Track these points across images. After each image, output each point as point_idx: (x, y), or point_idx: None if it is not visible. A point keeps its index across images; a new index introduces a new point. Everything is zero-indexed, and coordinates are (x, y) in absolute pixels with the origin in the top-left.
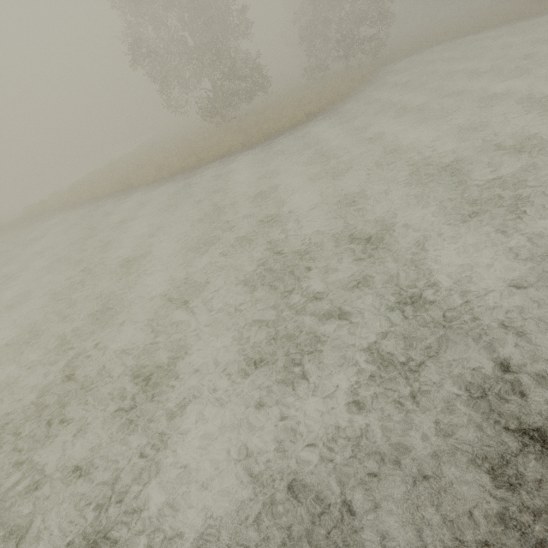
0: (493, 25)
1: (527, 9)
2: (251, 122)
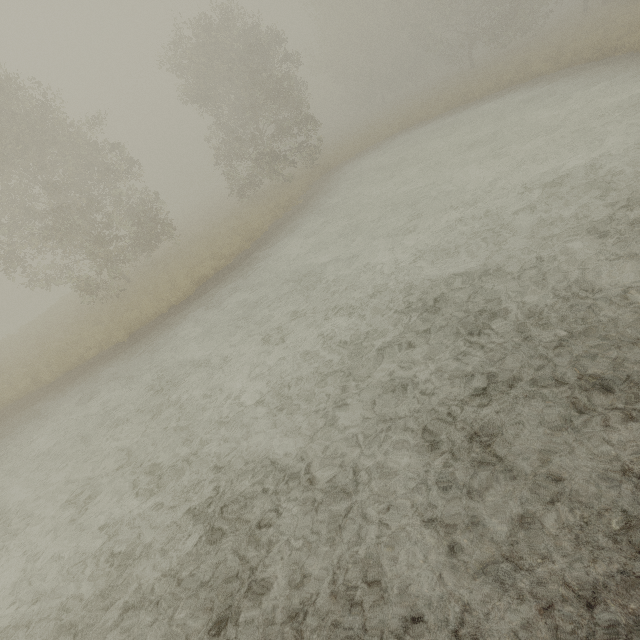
0: (439, 112)
1: (469, 93)
2: (138, 292)
